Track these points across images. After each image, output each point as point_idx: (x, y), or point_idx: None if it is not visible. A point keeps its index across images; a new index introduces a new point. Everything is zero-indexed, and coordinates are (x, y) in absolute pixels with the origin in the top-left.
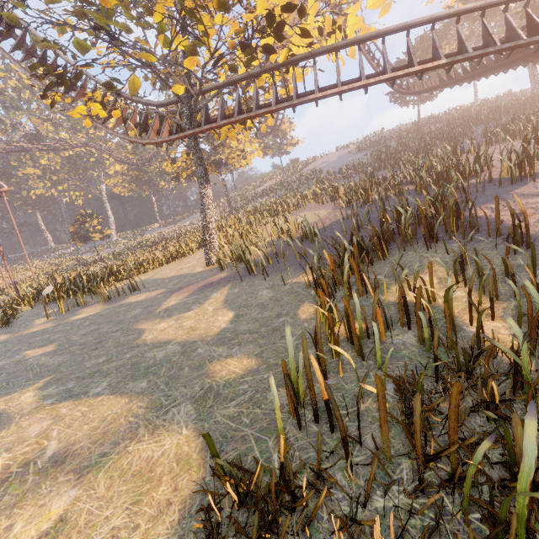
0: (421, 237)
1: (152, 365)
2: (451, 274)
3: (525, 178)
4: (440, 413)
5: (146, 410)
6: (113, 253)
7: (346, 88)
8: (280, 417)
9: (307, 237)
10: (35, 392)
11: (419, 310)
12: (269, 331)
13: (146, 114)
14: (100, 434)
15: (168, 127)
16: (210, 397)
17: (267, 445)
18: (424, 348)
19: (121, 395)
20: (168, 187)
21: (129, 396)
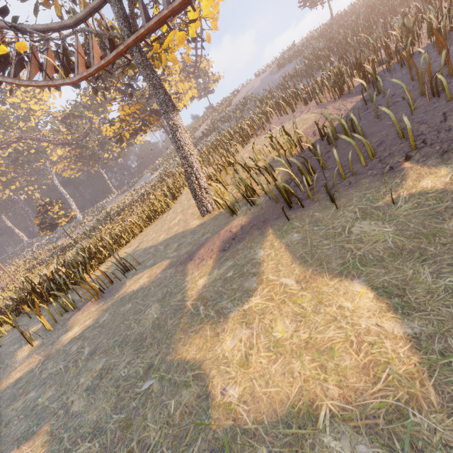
0: None
1: None
2: None
3: None
4: None
5: None
6: (84, 232)
7: None
8: None
9: (335, 137)
10: None
11: None
12: None
13: (62, 41)
14: None
15: (97, 53)
16: None
17: None
18: None
19: None
20: (113, 156)
21: None
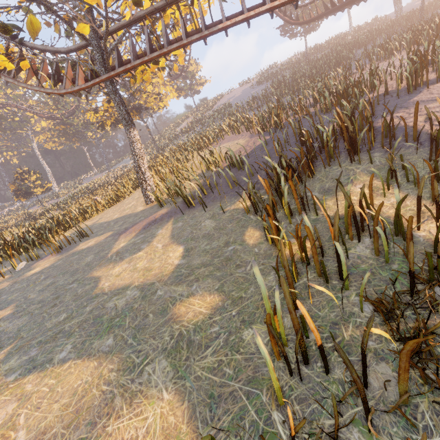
0: (341, 152)
1: (114, 317)
2: (380, 183)
3: (418, 86)
4: (436, 334)
5: (118, 373)
6: (57, 203)
7: (253, 13)
8: (274, 375)
9: (234, 165)
10: None
11: (377, 224)
12: (223, 261)
13: (56, 62)
14: (73, 413)
15: (82, 74)
16: (183, 347)
17: (261, 402)
18: (381, 259)
19: (88, 358)
20: (96, 136)
21: (97, 358)
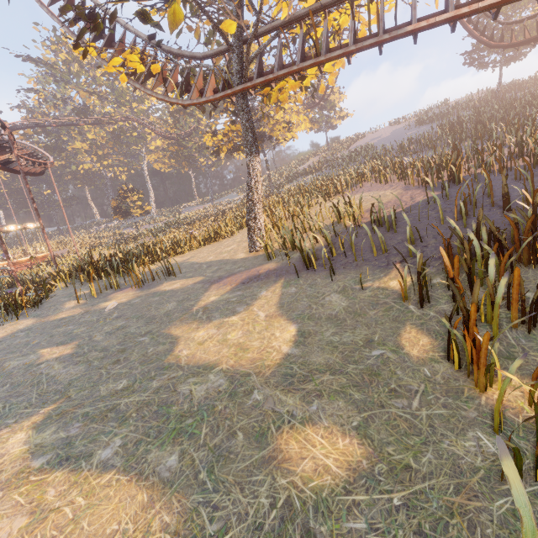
0: None
1: (186, 414)
2: None
3: None
4: None
5: None
6: (151, 229)
7: (467, 10)
8: None
9: (381, 223)
10: (28, 433)
11: None
12: (364, 374)
13: (188, 69)
14: None
15: (212, 85)
16: None
17: None
18: None
19: (138, 479)
20: (207, 163)
21: (149, 485)
